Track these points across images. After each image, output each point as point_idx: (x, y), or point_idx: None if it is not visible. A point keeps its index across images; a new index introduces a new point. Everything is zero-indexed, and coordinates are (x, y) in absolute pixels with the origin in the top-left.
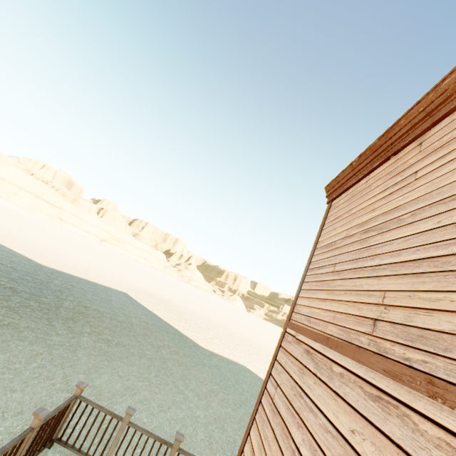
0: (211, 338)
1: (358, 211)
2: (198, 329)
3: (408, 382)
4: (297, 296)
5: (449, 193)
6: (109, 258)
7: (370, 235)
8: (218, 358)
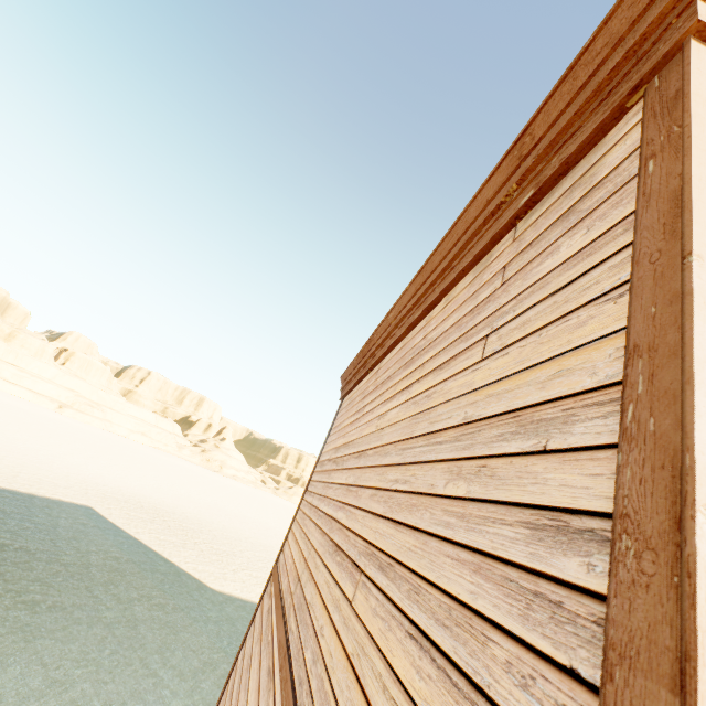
0: (234, 571)
1: (342, 429)
2: (214, 557)
3: (280, 654)
4: (290, 528)
5: (359, 448)
6: (70, 441)
7: (333, 468)
8: (236, 605)
